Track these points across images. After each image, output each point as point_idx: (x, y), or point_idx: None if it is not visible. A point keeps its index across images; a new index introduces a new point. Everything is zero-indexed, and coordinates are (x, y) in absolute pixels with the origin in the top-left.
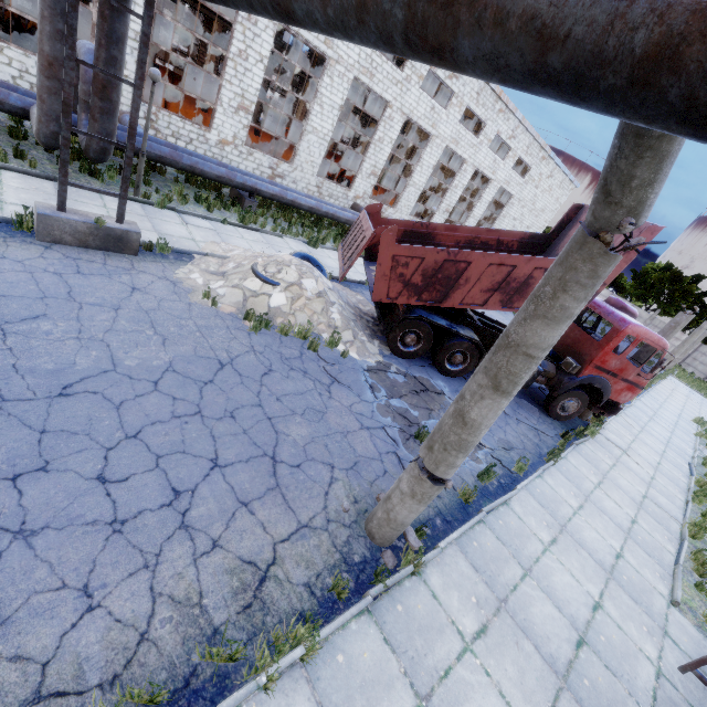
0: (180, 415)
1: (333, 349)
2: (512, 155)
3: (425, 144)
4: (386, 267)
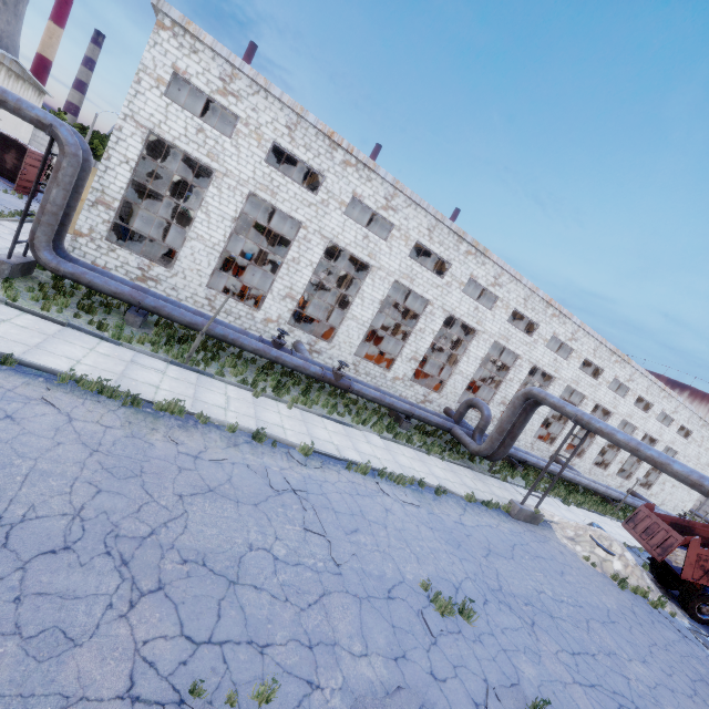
0: (652, 644)
1: (660, 608)
2: (674, 423)
3: (607, 417)
4: (692, 559)
